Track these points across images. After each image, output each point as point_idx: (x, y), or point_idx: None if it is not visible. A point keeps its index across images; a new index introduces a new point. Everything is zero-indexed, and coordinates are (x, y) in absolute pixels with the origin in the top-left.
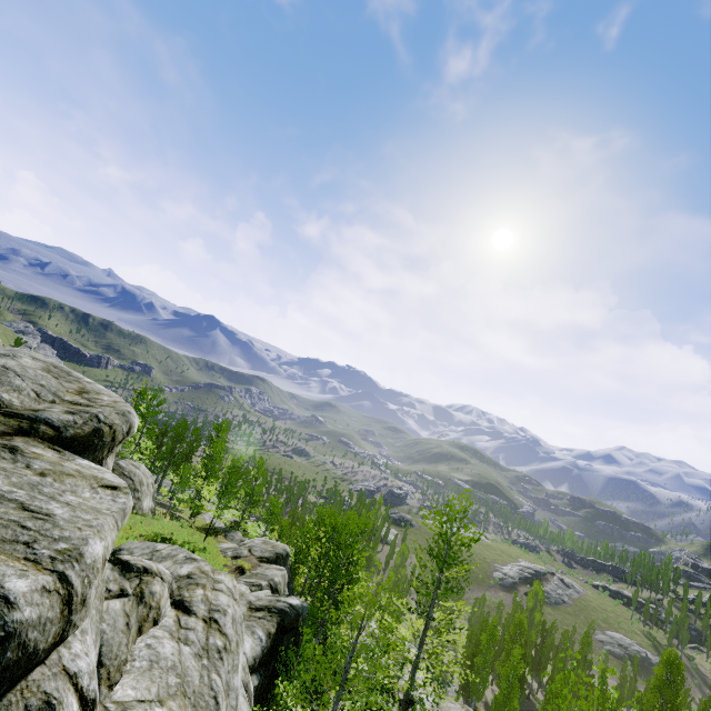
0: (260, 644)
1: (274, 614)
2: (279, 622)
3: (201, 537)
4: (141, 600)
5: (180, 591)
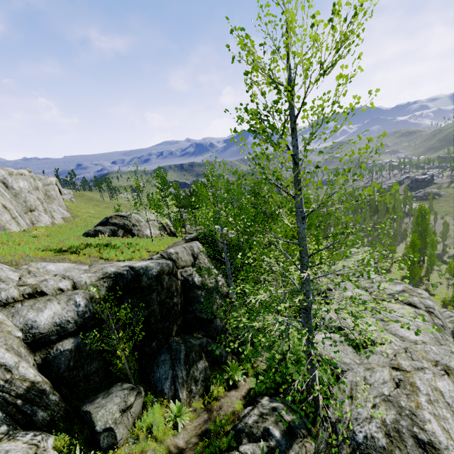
0: (75, 310)
1: (109, 279)
2: (112, 286)
3: (168, 240)
4: None
5: None
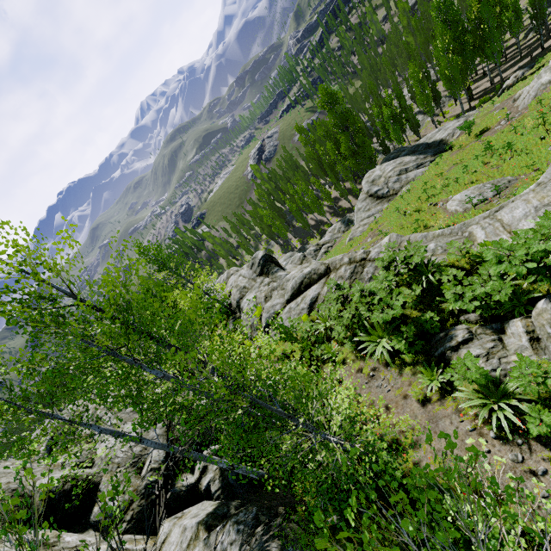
0: None
1: None
2: None
3: None
4: (79, 443)
5: (94, 421)
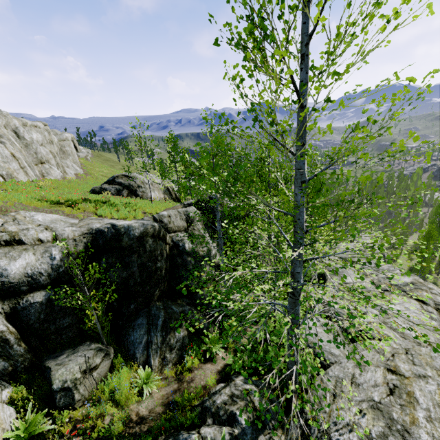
0: (49, 263)
1: (90, 235)
2: (90, 242)
3: (169, 204)
4: None
5: None
